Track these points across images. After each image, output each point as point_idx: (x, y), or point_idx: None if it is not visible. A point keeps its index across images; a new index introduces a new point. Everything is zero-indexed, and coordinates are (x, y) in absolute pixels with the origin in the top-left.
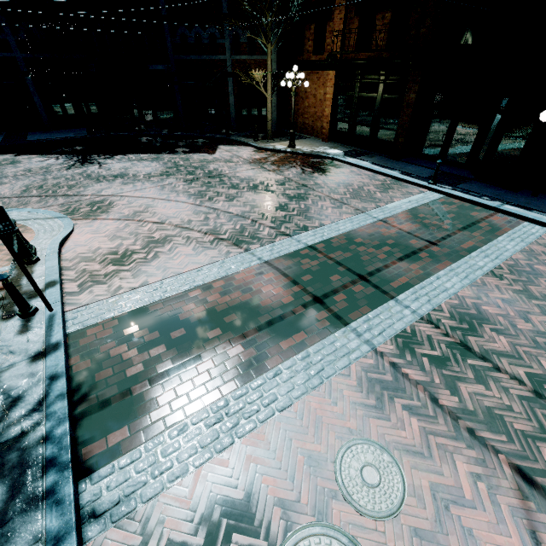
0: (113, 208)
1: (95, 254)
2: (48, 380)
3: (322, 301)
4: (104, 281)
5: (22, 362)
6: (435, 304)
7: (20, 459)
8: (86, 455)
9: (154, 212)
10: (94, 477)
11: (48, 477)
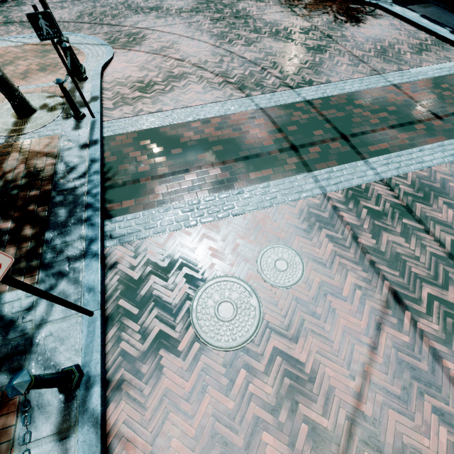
0: (145, 41)
1: (127, 81)
2: (90, 161)
3: (297, 150)
4: (131, 104)
5: (75, 147)
6: (402, 172)
7: (73, 200)
8: (109, 209)
9: (178, 49)
10: (112, 220)
11: (87, 212)
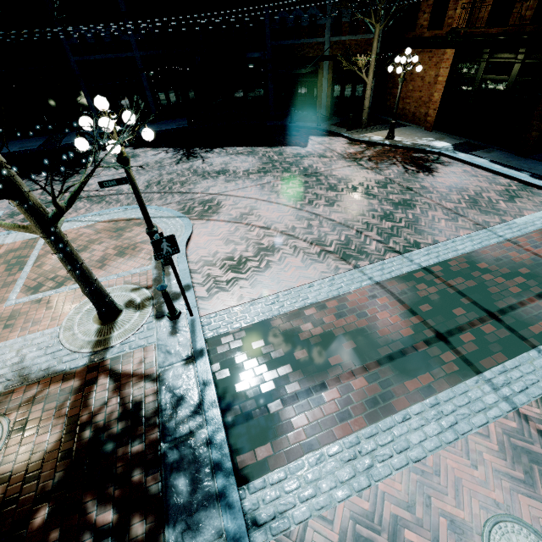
0: (222, 209)
1: (215, 258)
2: (201, 385)
3: (447, 339)
4: (227, 289)
5: (178, 363)
6: None
7: (193, 456)
8: (241, 464)
9: (259, 214)
10: (250, 487)
11: (217, 479)
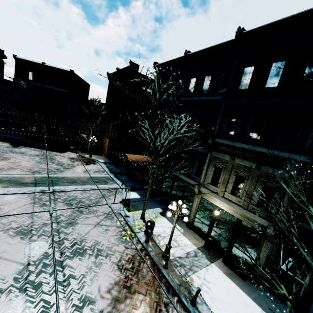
0: (10, 160)
1: None
2: None
3: (36, 184)
4: None
5: None
6: (60, 189)
7: None
8: None
9: (20, 163)
10: None
11: None
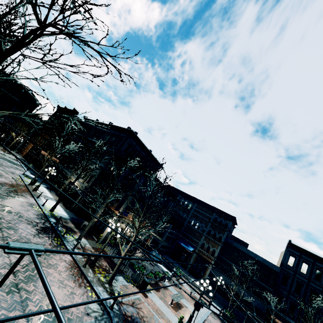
0: None
1: None
2: None
3: None
4: None
5: None
6: None
7: None
8: None
9: None
10: None
11: None
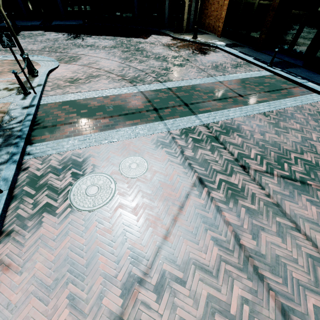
0: (80, 60)
1: (63, 78)
2: (26, 115)
3: (157, 110)
4: (62, 88)
5: (19, 108)
6: (216, 121)
7: (9, 134)
8: (32, 139)
9: (99, 64)
10: (33, 145)
11: (16, 140)
